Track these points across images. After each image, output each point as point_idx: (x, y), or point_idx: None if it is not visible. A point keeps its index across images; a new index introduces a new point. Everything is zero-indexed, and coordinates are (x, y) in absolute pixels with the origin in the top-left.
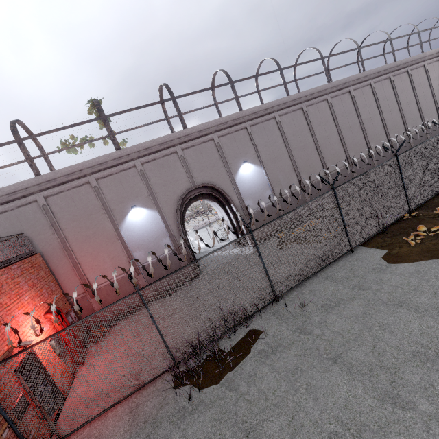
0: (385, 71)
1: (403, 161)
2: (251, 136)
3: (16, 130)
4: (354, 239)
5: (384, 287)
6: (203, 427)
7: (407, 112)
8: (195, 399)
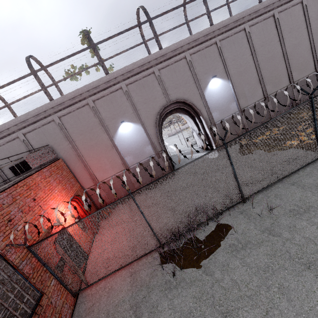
0: None
1: None
2: (220, 51)
3: (30, 64)
4: None
5: None
6: (186, 301)
7: None
8: (177, 276)
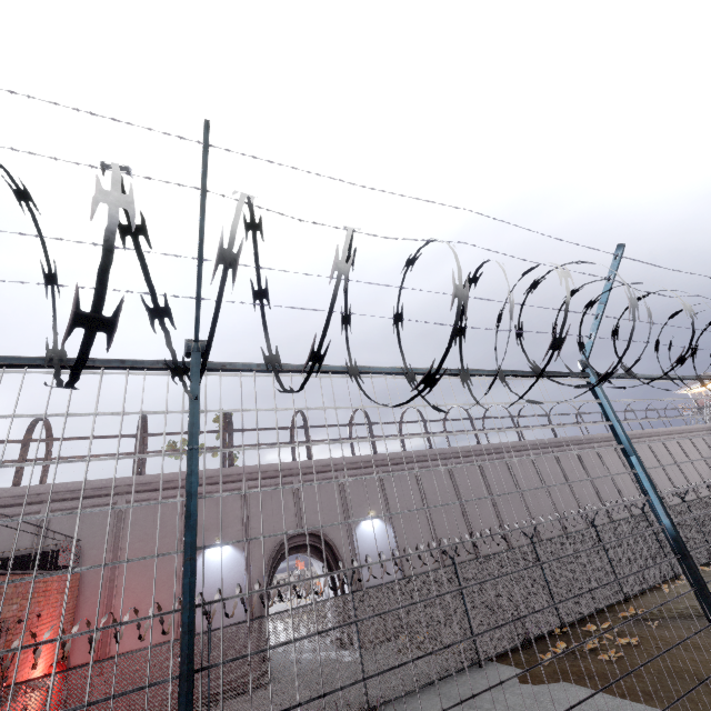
0: (545, 445)
1: (543, 552)
2: (382, 484)
3: (142, 425)
4: (483, 646)
5: (496, 706)
6: None
7: (584, 497)
8: None
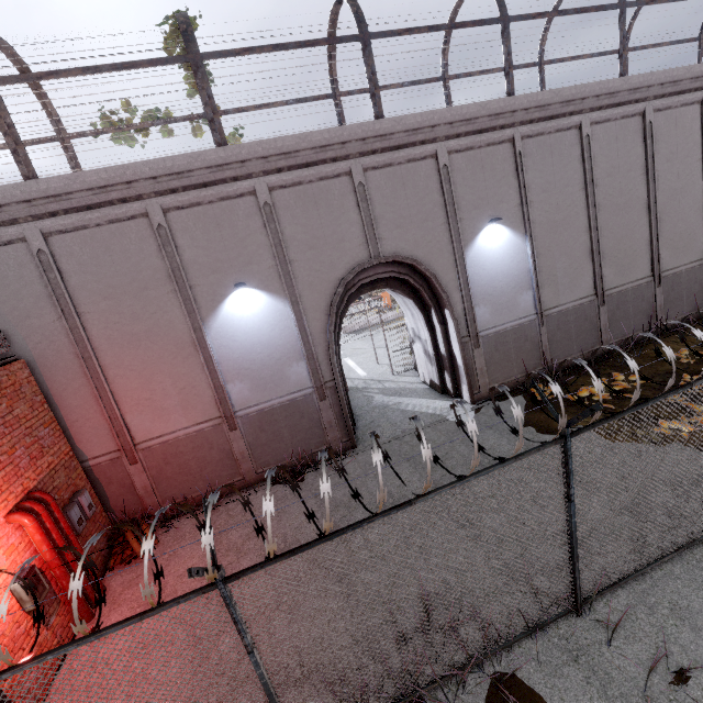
0: None
1: None
2: (519, 163)
3: None
4: None
5: None
6: None
7: None
8: None
